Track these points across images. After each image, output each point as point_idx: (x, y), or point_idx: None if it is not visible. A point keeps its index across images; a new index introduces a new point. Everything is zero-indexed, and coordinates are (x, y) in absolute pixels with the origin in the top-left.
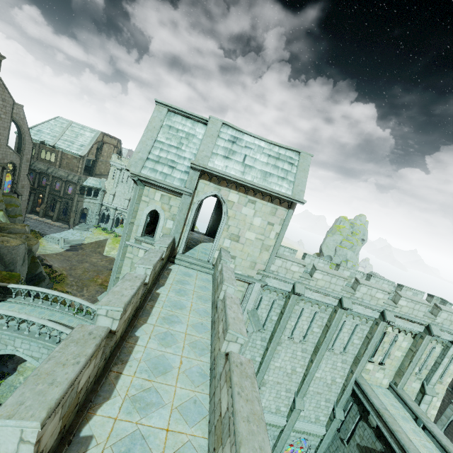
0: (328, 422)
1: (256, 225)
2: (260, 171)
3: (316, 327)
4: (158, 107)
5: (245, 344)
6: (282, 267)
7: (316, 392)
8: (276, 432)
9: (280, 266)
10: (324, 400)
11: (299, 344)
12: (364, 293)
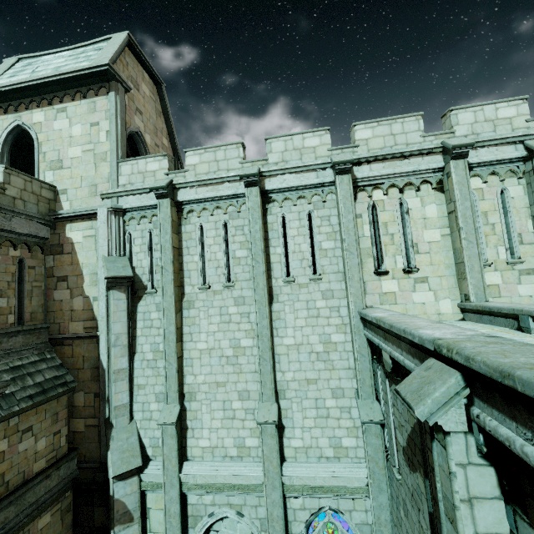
0: (364, 447)
1: (77, 135)
2: (52, 69)
3: (238, 249)
4: None
5: (112, 315)
6: (134, 174)
7: (302, 381)
8: (261, 510)
9: (132, 173)
10: (330, 394)
11: (224, 292)
12: (282, 151)
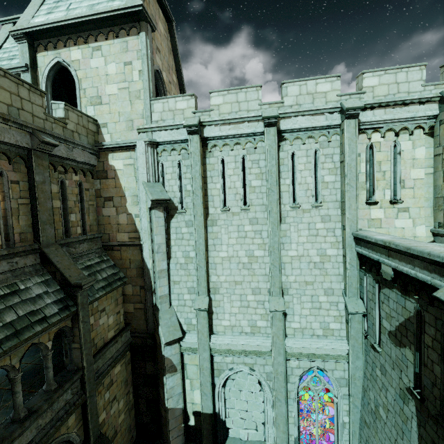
0: (347, 329)
1: (113, 74)
2: (86, 7)
3: (253, 179)
4: (4, 27)
5: (155, 229)
6: (165, 112)
7: (302, 283)
8: (267, 367)
9: (163, 111)
10: (323, 292)
11: (241, 214)
12: (297, 95)
